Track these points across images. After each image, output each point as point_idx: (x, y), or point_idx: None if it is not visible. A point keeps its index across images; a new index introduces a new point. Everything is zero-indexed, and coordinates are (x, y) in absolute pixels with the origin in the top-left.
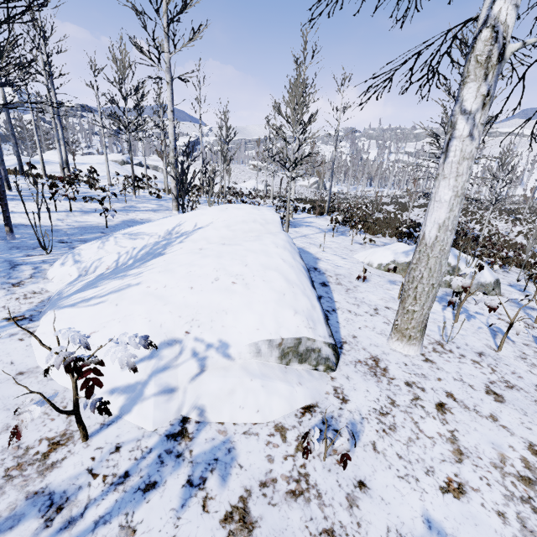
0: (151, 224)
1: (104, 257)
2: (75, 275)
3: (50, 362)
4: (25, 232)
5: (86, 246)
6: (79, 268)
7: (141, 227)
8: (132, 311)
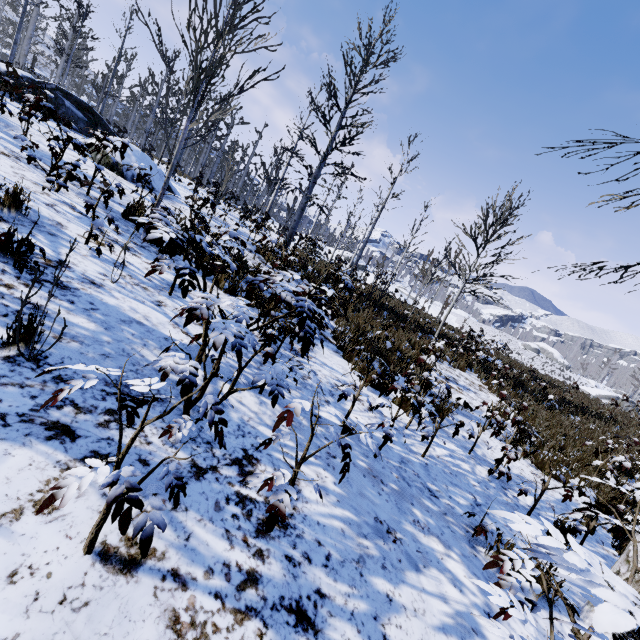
0: None
1: None
2: None
3: None
4: None
5: None
6: None
7: None
8: None
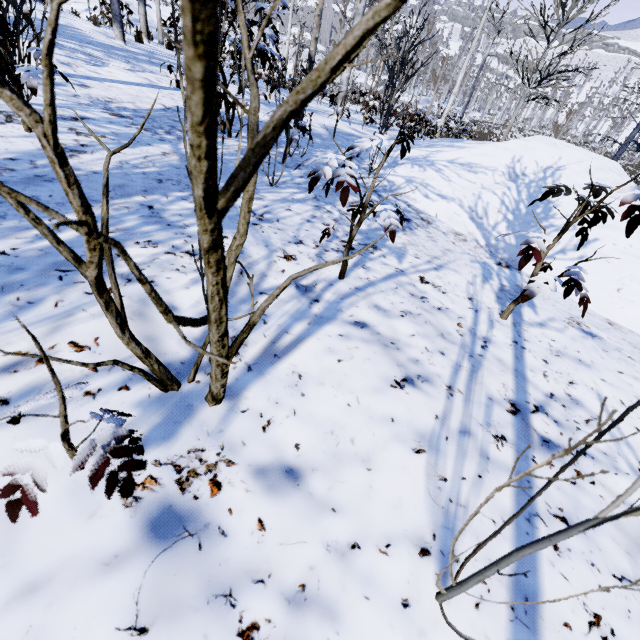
0: (472, 152)
1: (481, 195)
2: (465, 215)
3: (611, 315)
4: (282, 134)
5: (416, 173)
6: (462, 207)
7: (462, 155)
8: (632, 271)
